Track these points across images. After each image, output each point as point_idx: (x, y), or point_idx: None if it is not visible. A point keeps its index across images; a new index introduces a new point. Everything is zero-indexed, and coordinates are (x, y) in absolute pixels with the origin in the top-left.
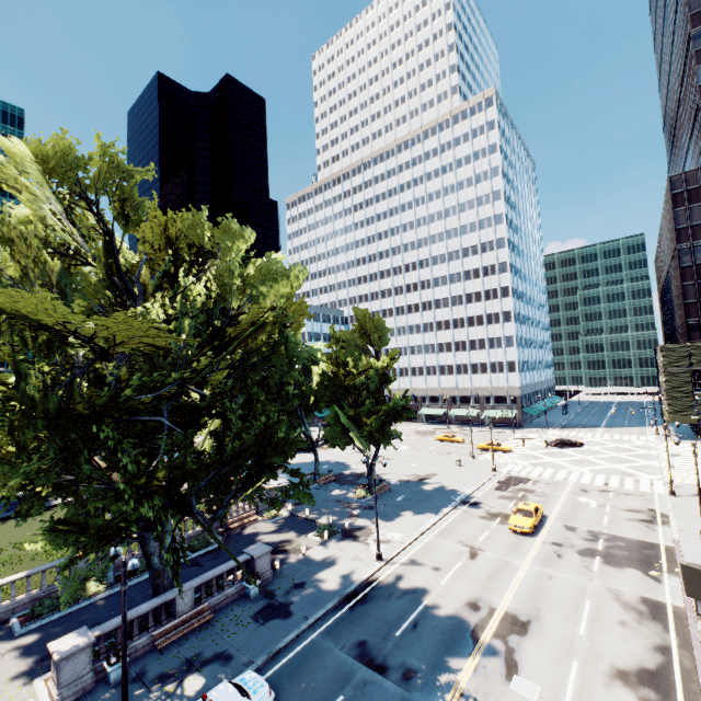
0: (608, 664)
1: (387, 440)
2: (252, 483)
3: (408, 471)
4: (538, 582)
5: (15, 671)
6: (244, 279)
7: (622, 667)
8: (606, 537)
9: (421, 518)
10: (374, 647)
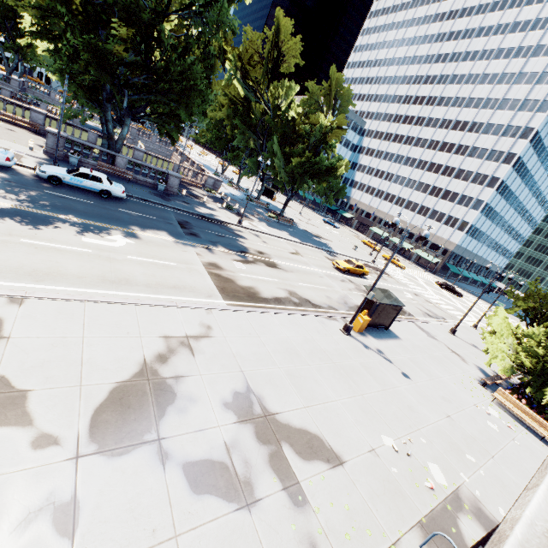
0: (293, 290)
1: (300, 184)
2: (162, 95)
3: (317, 232)
4: (311, 273)
5: (40, 144)
6: None
7: (299, 294)
8: None
9: (289, 236)
10: (190, 225)
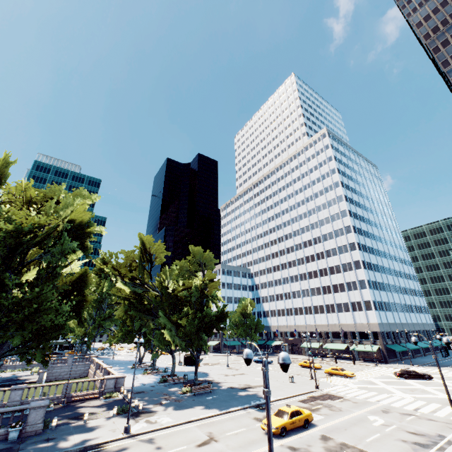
0: None
1: (198, 341)
2: (0, 328)
3: (245, 382)
4: None
5: None
6: (55, 210)
7: None
8: (353, 450)
9: (203, 411)
10: None
